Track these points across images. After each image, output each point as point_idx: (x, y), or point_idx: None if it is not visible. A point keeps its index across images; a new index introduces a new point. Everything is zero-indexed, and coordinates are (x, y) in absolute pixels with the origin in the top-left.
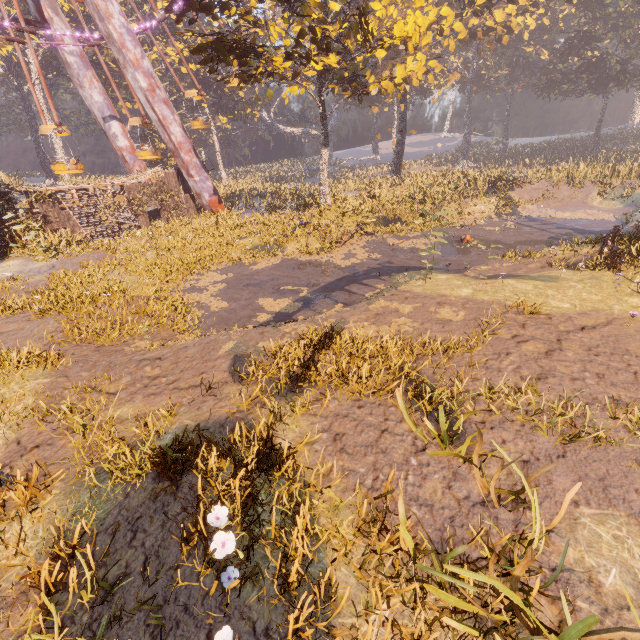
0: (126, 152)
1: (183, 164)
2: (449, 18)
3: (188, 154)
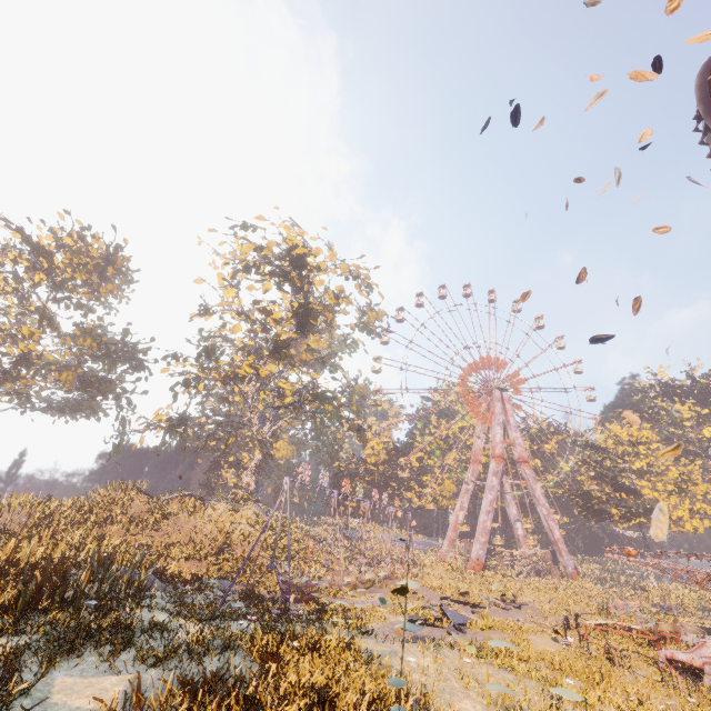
0: (520, 536)
1: (558, 549)
2: (707, 508)
3: (561, 544)
